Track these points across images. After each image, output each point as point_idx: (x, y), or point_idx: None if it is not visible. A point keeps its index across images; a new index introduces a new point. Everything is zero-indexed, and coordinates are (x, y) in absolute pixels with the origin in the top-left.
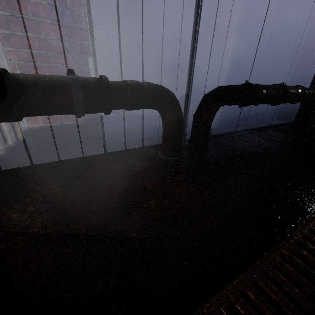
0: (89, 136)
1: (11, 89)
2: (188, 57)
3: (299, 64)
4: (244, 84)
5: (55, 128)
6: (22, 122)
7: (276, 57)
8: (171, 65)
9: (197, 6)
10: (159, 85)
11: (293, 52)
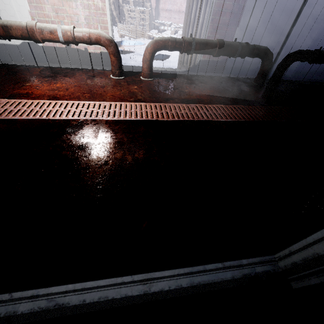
0: (220, 68)
1: (224, 47)
2: (287, 31)
3: None
4: (316, 50)
5: (209, 62)
6: (201, 57)
7: None
8: (276, 32)
9: (302, 5)
10: (267, 48)
11: None
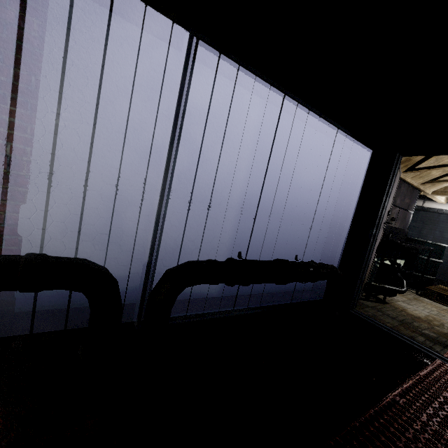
0: None
1: None
2: (154, 223)
3: (330, 229)
4: (230, 259)
5: None
6: None
7: (299, 220)
8: (148, 220)
9: (164, 178)
10: (80, 263)
11: (321, 216)
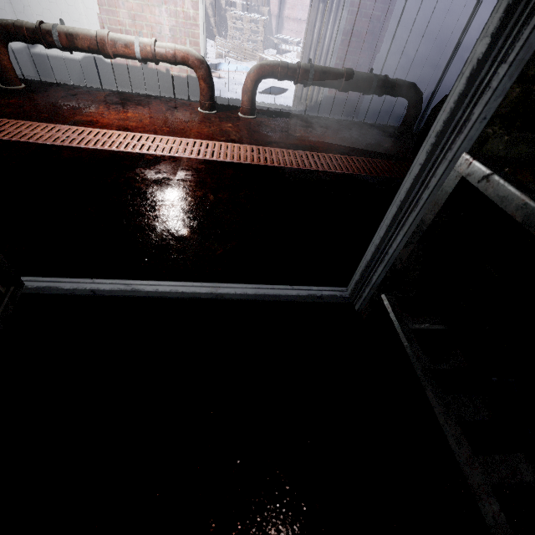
0: (352, 110)
1: (354, 79)
2: (445, 64)
3: None
4: None
5: (337, 99)
6: (326, 92)
7: None
8: (433, 63)
9: (464, 29)
10: (414, 84)
11: None
